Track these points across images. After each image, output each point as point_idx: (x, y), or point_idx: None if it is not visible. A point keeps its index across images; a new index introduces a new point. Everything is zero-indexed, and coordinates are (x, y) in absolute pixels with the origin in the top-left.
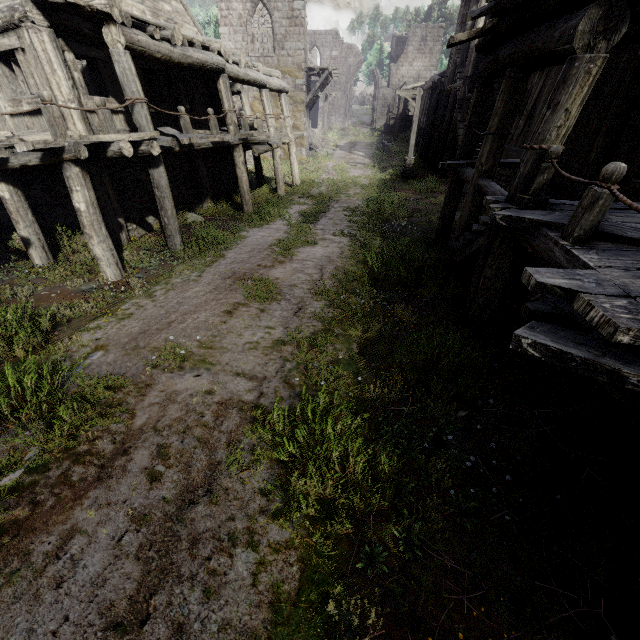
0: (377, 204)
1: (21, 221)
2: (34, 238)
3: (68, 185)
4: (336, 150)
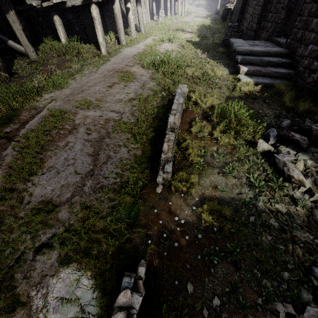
0: (209, 15)
1: (155, 10)
2: (155, 14)
3: (167, 2)
4: (193, 6)
